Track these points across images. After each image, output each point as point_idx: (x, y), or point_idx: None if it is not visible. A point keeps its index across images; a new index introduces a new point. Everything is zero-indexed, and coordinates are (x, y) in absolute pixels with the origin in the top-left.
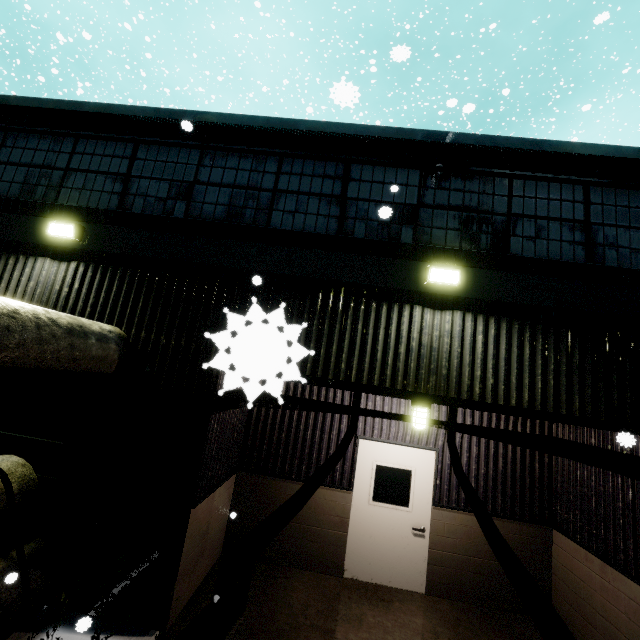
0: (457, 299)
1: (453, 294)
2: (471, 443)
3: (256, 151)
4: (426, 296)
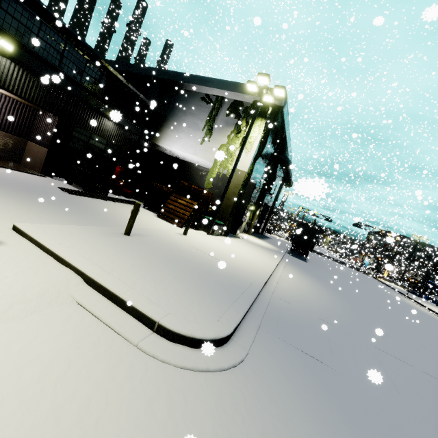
0: (10, 56)
1: (9, 53)
2: (3, 108)
3: None
4: None
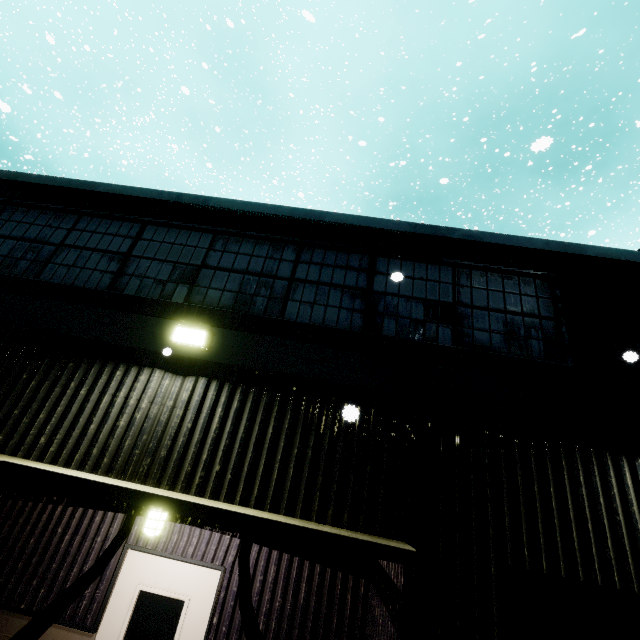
0: (205, 364)
1: (203, 358)
2: (269, 560)
3: (57, 209)
4: (172, 359)
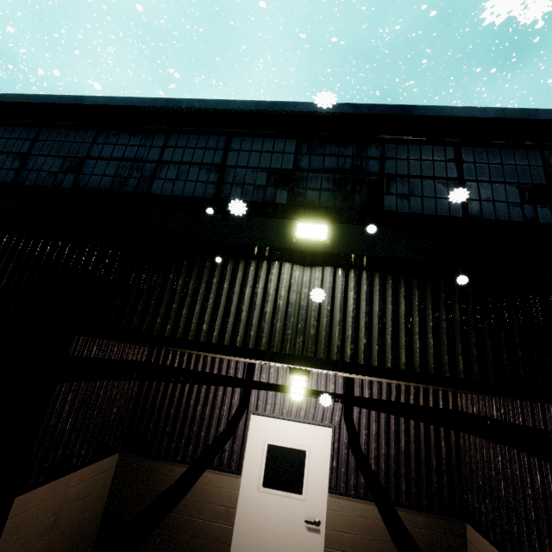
0: (327, 255)
1: (323, 250)
2: (370, 418)
3: (145, 129)
4: (295, 253)
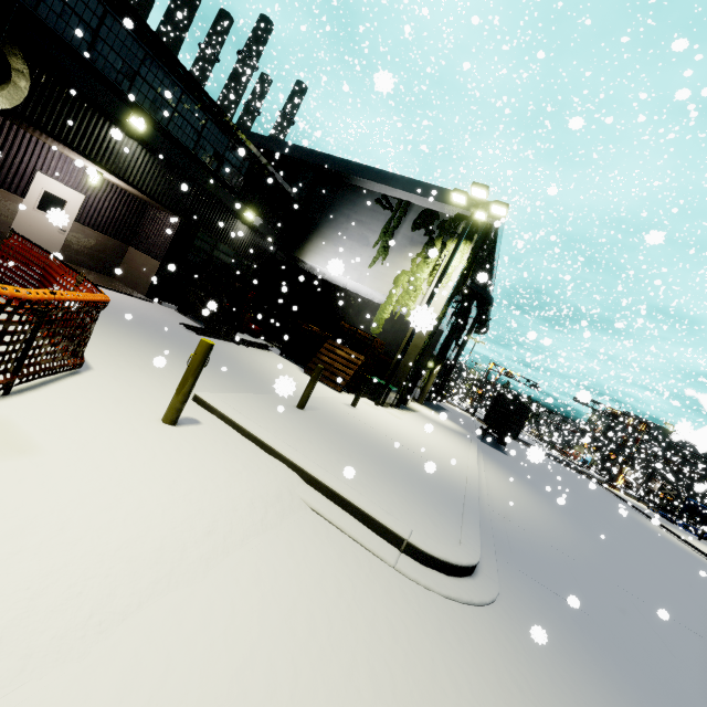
0: (139, 137)
1: (138, 133)
2: (107, 200)
3: None
4: (125, 127)
